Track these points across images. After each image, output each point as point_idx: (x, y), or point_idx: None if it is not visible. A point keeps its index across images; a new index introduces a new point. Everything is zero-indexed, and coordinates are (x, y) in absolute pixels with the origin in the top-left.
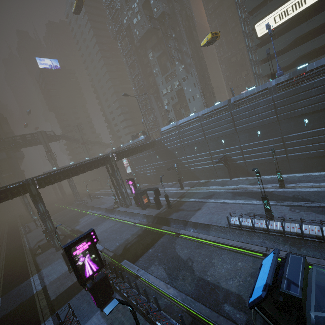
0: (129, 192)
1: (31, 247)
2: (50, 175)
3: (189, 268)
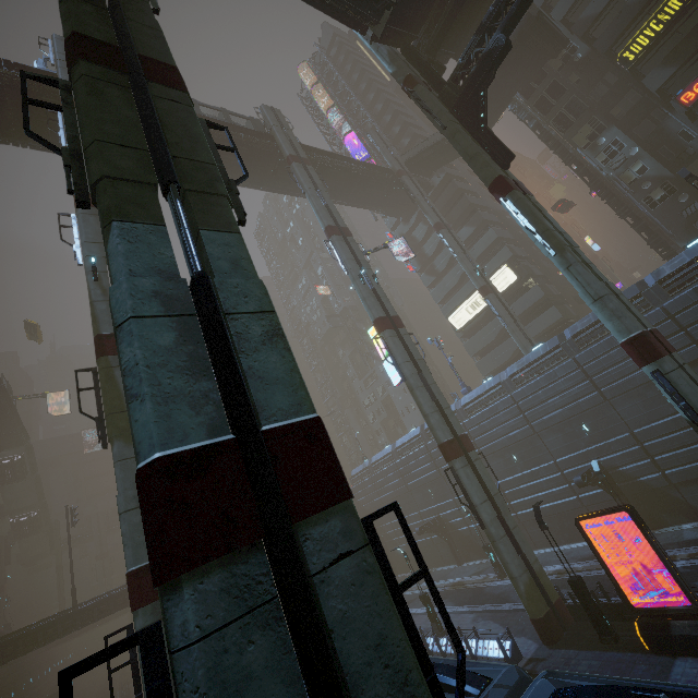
0: None
1: None
2: None
3: None
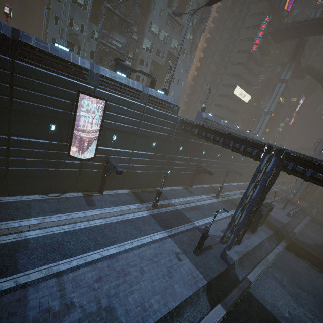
0: (129, 217)
1: None
2: None
3: (321, 245)
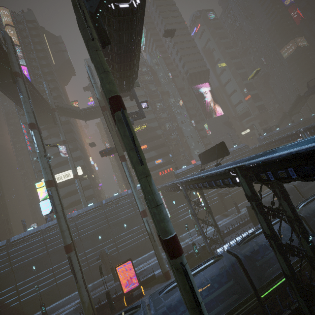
0: None
1: None
2: None
3: None
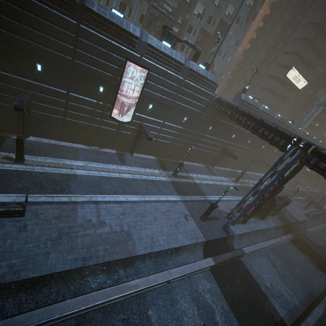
0: (152, 178)
1: None
2: None
3: None
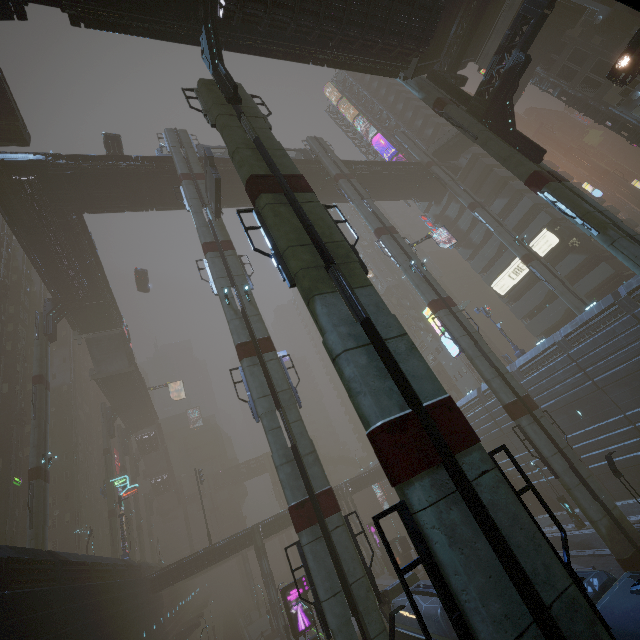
0: None
1: (253, 639)
2: (274, 519)
3: None
